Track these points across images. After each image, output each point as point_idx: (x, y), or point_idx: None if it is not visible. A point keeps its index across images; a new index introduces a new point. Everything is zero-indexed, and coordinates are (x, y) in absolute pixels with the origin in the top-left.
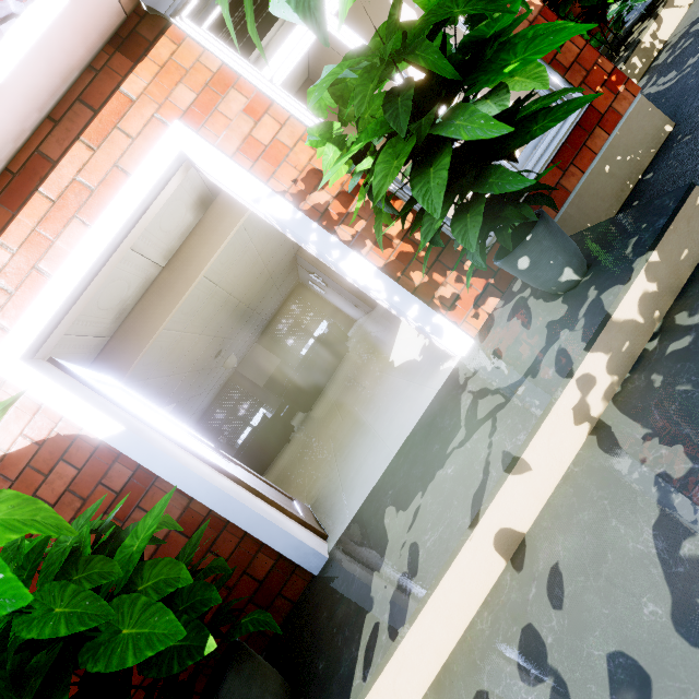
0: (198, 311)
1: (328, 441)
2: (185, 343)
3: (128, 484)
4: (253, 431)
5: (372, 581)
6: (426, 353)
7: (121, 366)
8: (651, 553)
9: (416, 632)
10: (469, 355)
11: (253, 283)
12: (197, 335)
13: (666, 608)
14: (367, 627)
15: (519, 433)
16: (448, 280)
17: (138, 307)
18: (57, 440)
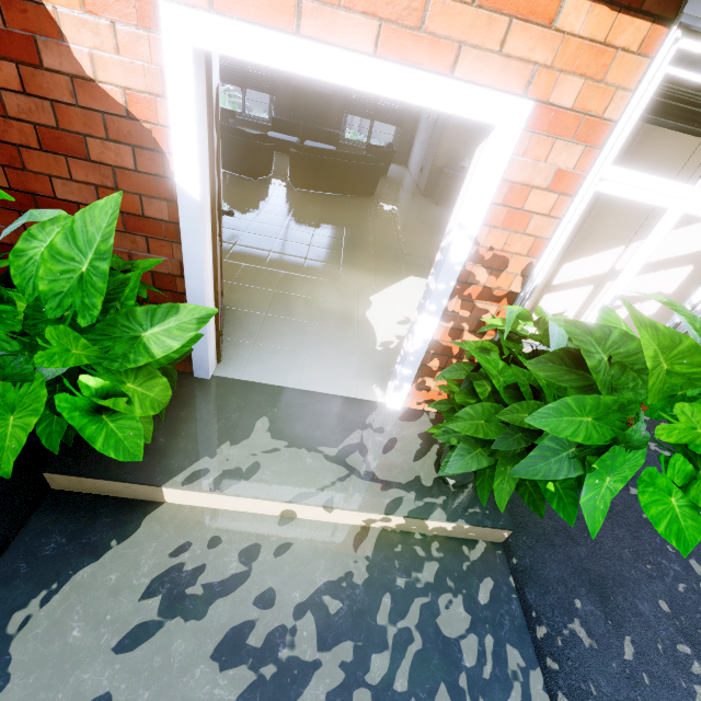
0: None
1: (279, 269)
2: None
3: (157, 221)
4: (244, 135)
5: (224, 444)
6: (384, 353)
7: None
8: (318, 585)
9: (221, 497)
10: (388, 412)
11: None
12: None
13: (300, 600)
14: (203, 463)
15: (346, 501)
16: (440, 381)
17: None
18: (145, 133)
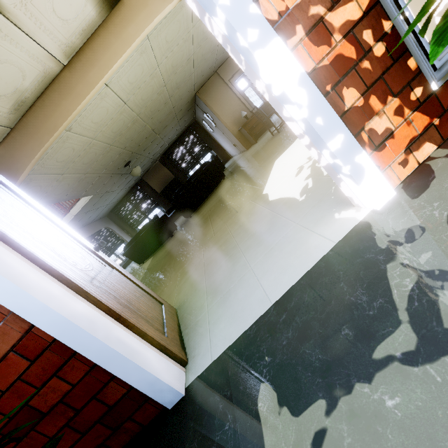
0: (108, 124)
1: (200, 250)
2: (97, 149)
3: None
4: (147, 225)
5: None
6: (310, 194)
7: (23, 157)
8: None
9: None
10: (388, 210)
11: (159, 111)
12: (108, 145)
13: None
14: None
15: None
16: (386, 108)
17: (39, 102)
18: None
